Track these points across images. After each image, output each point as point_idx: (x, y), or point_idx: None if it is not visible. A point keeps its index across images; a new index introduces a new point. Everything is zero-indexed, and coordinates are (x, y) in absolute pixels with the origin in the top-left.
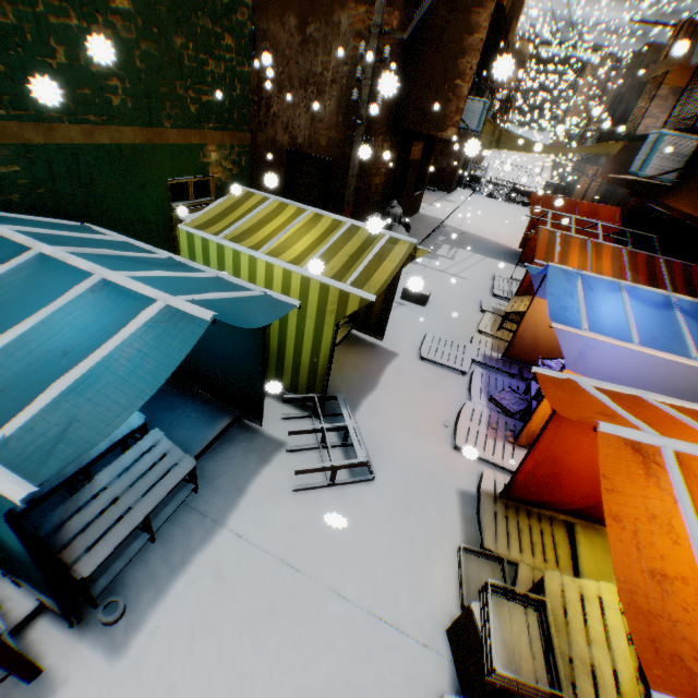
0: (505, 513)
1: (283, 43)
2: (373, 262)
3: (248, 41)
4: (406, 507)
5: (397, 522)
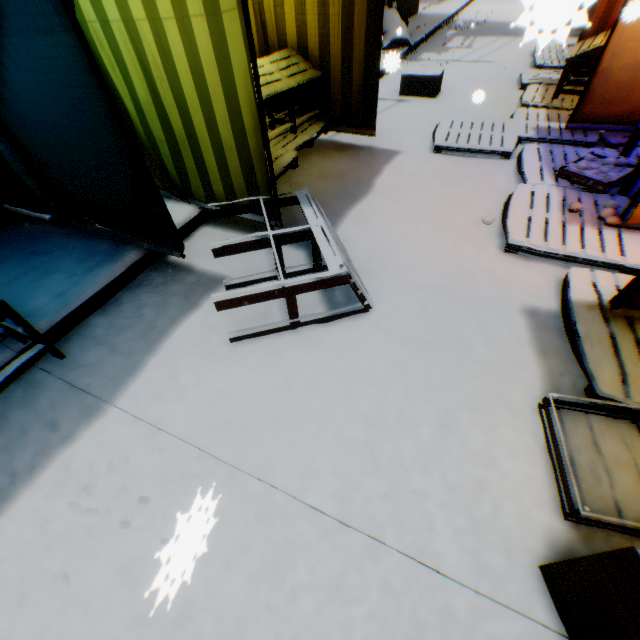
0: (627, 332)
1: None
2: None
3: None
4: (428, 345)
5: (414, 370)
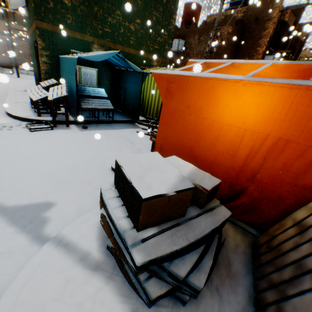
0: None
1: (193, 44)
2: None
3: (172, 34)
4: None
5: None
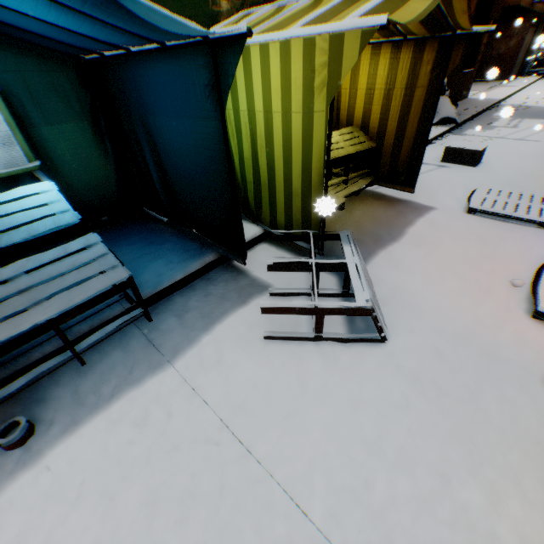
0: None
1: None
2: (391, 2)
3: None
4: (437, 389)
5: (419, 410)
